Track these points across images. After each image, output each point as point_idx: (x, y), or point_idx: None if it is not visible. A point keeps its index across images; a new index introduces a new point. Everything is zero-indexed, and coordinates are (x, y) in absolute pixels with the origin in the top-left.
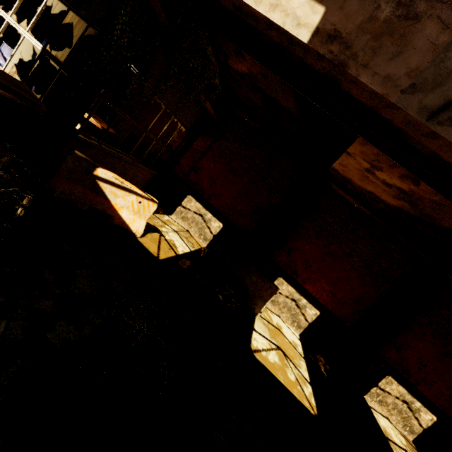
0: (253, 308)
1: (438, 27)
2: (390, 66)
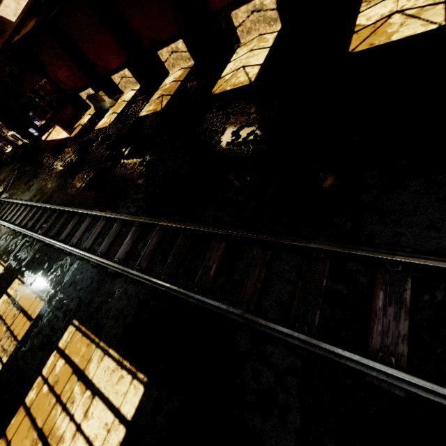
0: (107, 108)
1: None
2: None
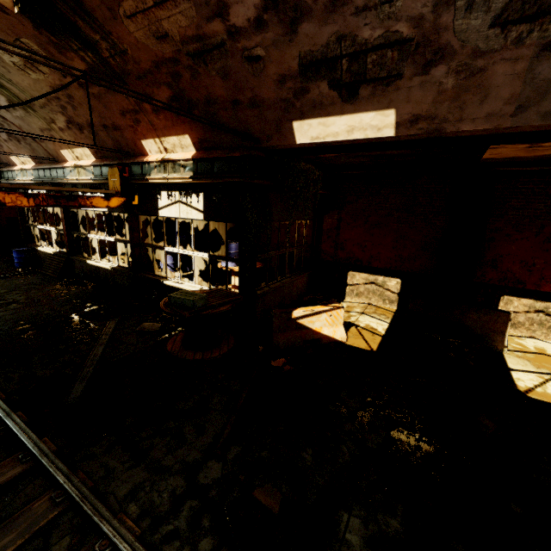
0: (494, 346)
1: (508, 63)
2: (484, 108)
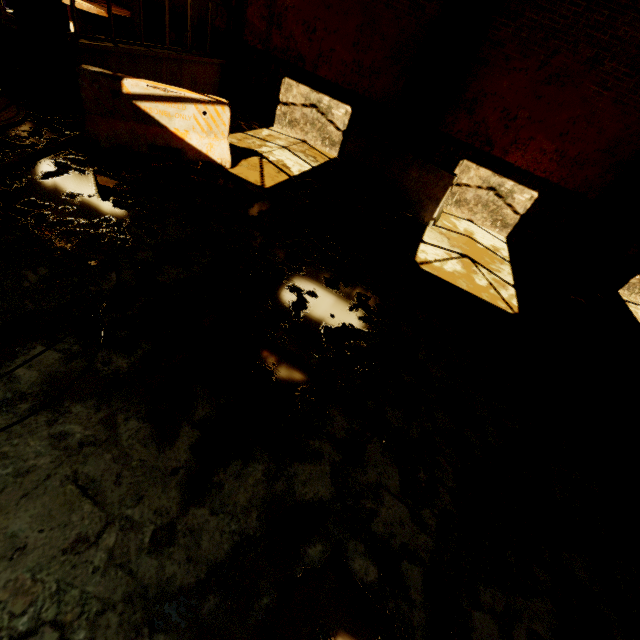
0: (421, 217)
1: None
2: None
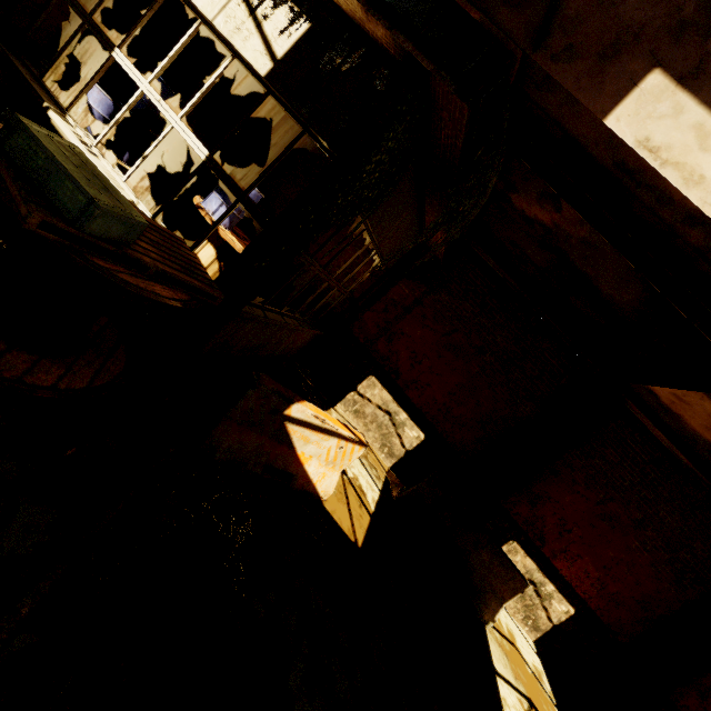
0: (482, 612)
1: None
2: None
